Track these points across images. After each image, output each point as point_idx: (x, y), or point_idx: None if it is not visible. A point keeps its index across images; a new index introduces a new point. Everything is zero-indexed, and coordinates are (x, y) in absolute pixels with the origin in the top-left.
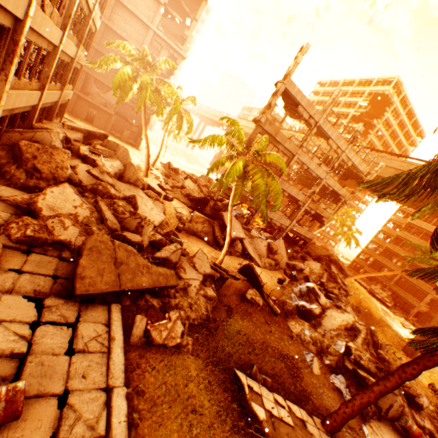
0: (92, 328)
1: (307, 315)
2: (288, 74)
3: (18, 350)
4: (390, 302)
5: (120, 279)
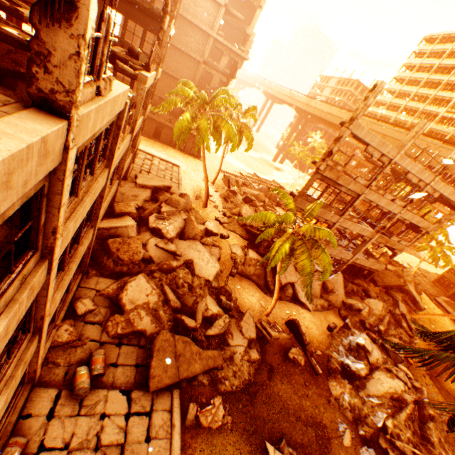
0: (161, 417)
1: (351, 376)
2: (355, 118)
3: (120, 441)
4: None
5: (179, 370)
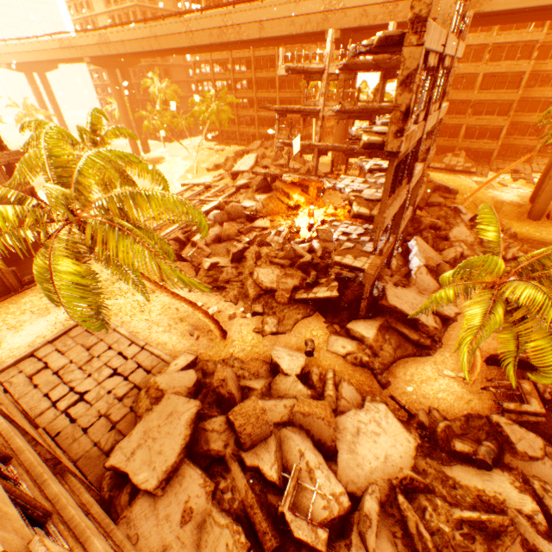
0: None
1: None
2: (428, 14)
3: None
4: (472, 165)
5: None
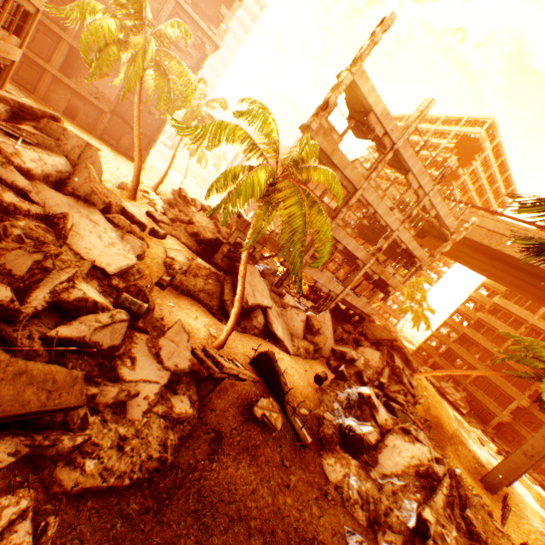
0: None
1: (356, 446)
2: (359, 57)
3: None
4: (465, 407)
5: None
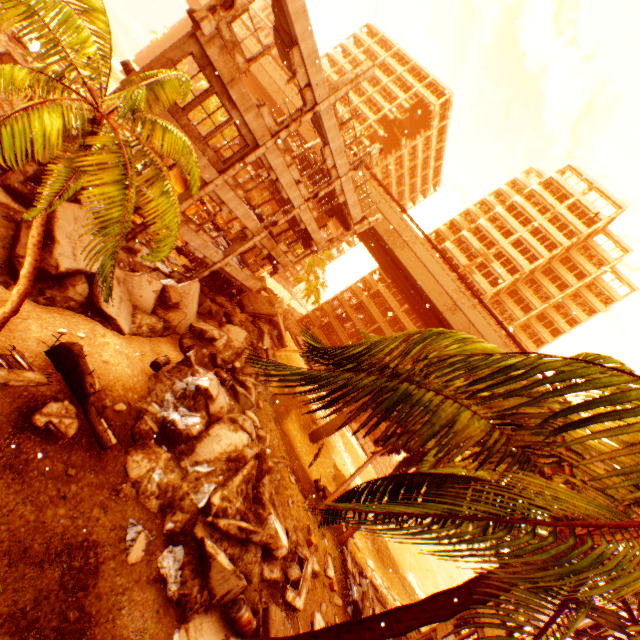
0: None
1: (176, 439)
2: None
3: None
4: None
5: None
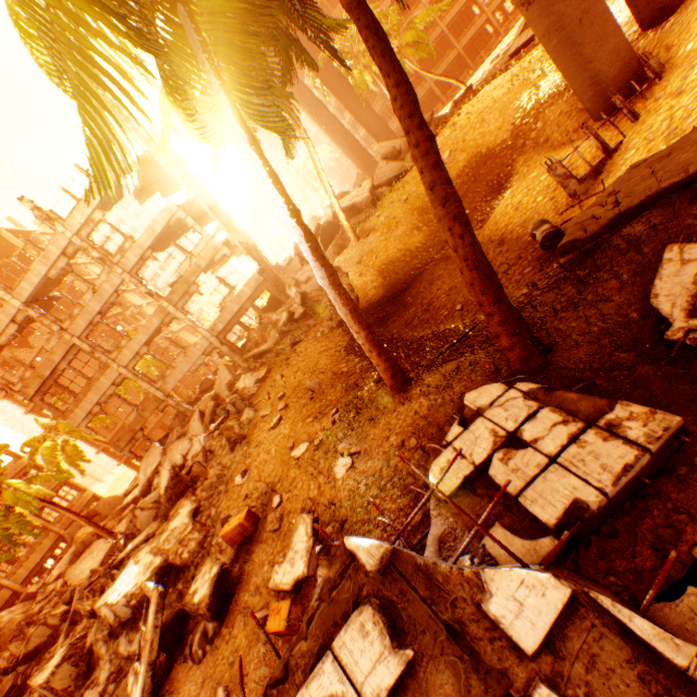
0: None
1: None
2: None
3: None
4: None
5: None
